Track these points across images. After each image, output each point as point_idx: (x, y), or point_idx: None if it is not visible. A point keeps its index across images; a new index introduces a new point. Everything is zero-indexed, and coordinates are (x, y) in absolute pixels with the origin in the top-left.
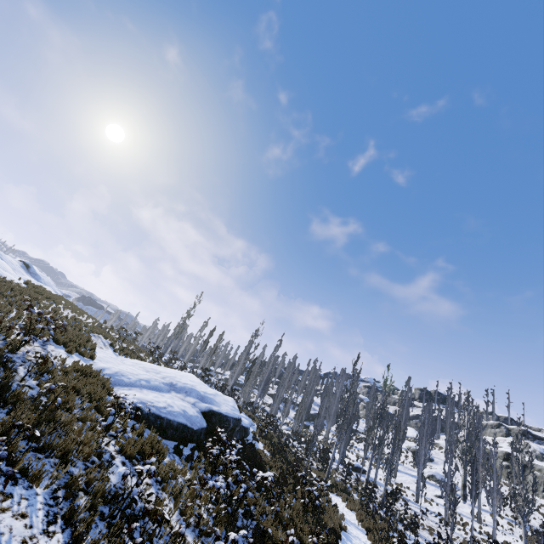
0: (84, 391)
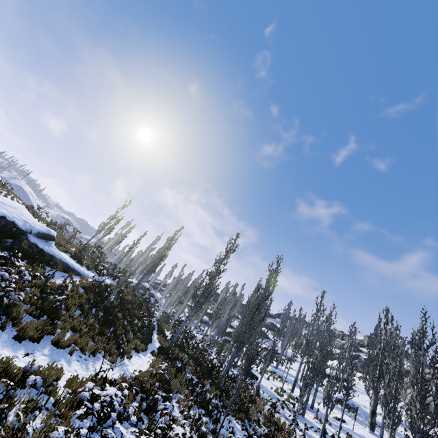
0: None
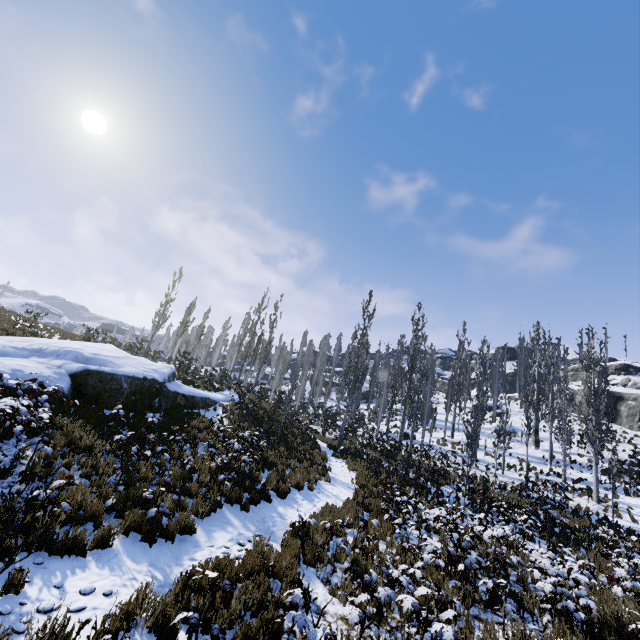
0: None
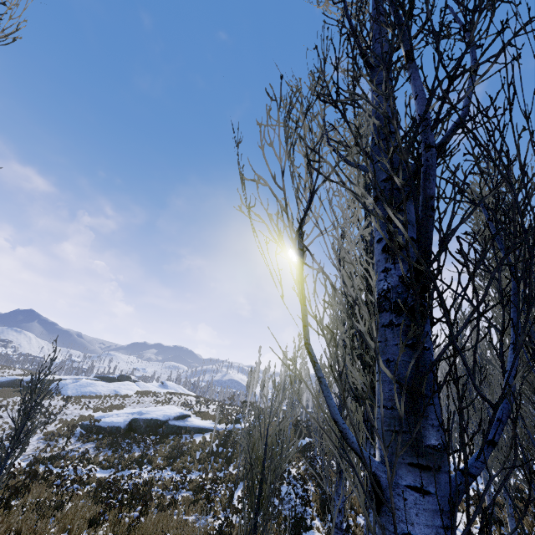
0: (63, 421)
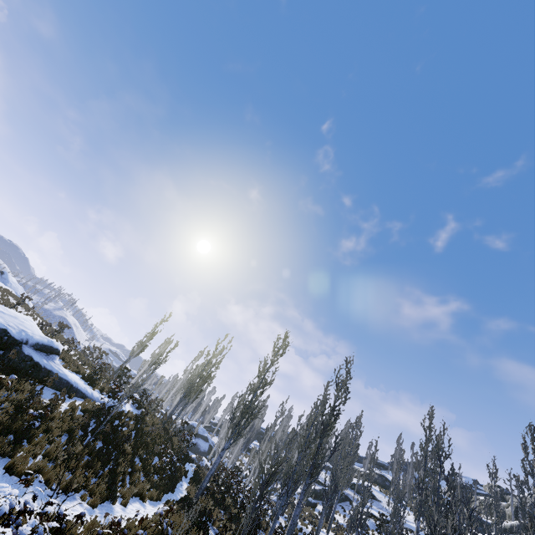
0: None
